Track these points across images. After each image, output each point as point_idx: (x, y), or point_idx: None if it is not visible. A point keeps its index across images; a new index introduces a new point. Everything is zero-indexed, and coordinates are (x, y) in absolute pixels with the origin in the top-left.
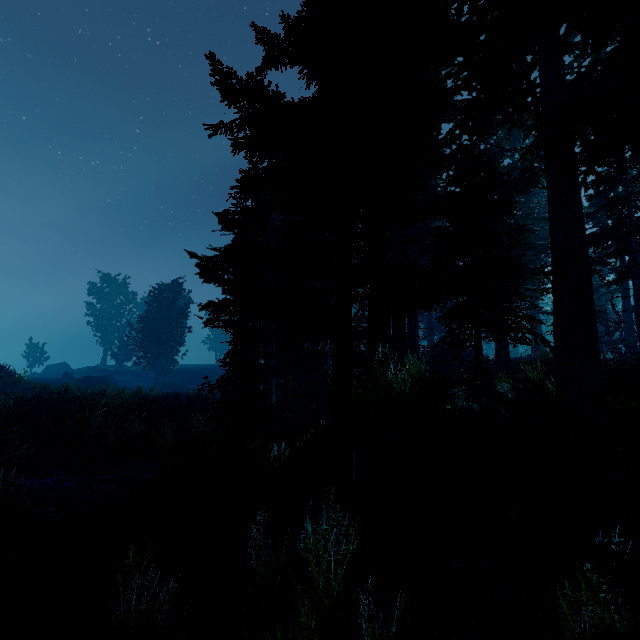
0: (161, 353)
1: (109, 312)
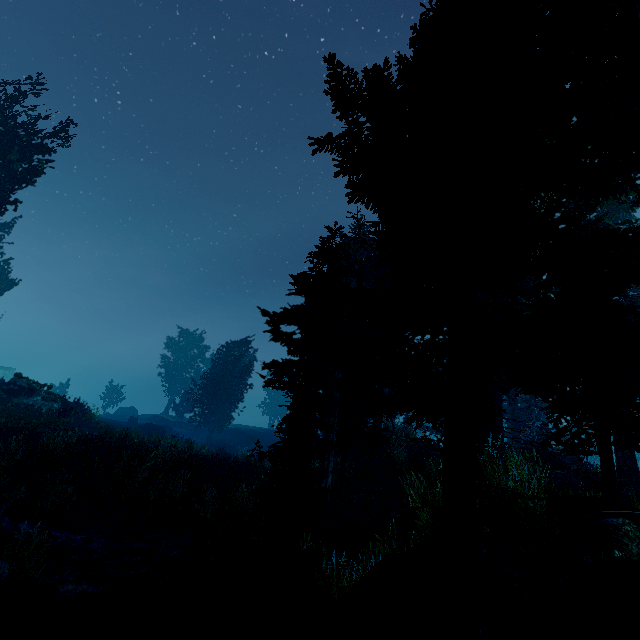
0: (218, 409)
1: (181, 364)
